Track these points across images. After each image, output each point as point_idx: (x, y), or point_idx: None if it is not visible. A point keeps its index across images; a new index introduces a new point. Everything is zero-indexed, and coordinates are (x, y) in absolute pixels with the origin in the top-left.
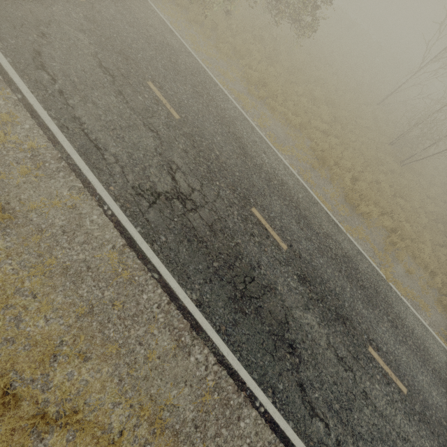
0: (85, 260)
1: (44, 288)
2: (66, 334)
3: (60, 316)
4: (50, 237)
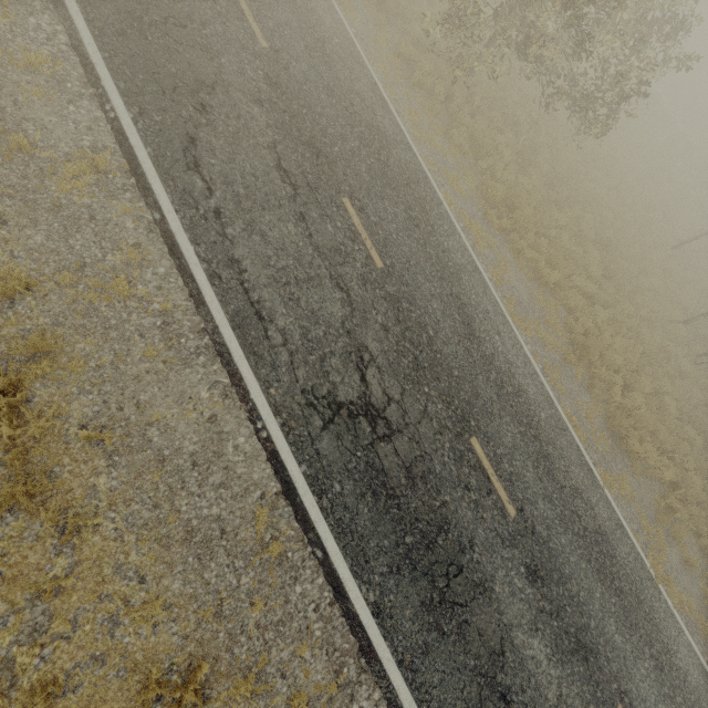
0: (219, 518)
1: (156, 566)
2: (179, 651)
3: (174, 617)
4: (174, 473)
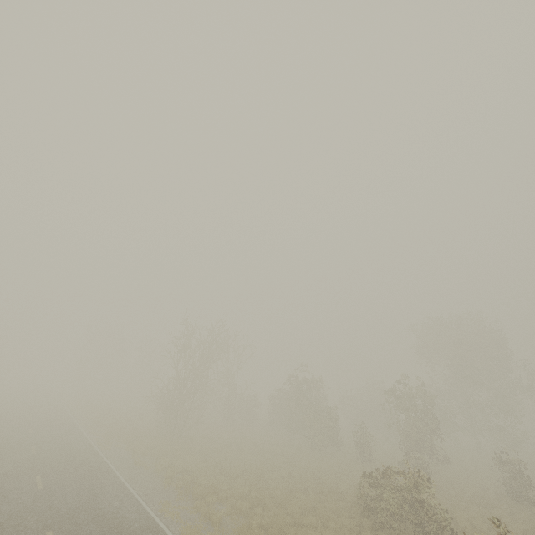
0: None
1: None
2: None
3: None
4: None
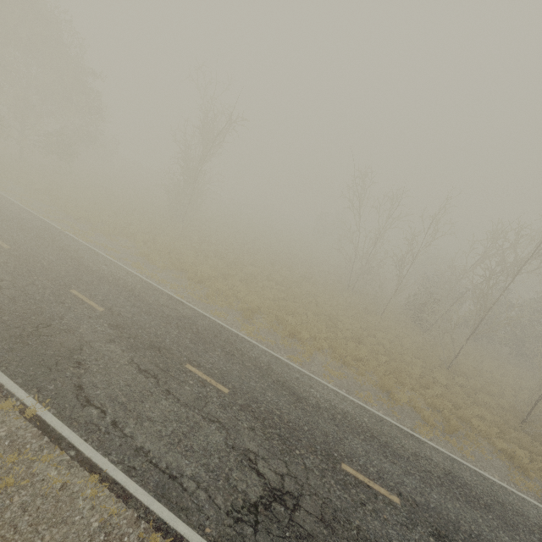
0: None
1: None
2: None
3: None
4: None
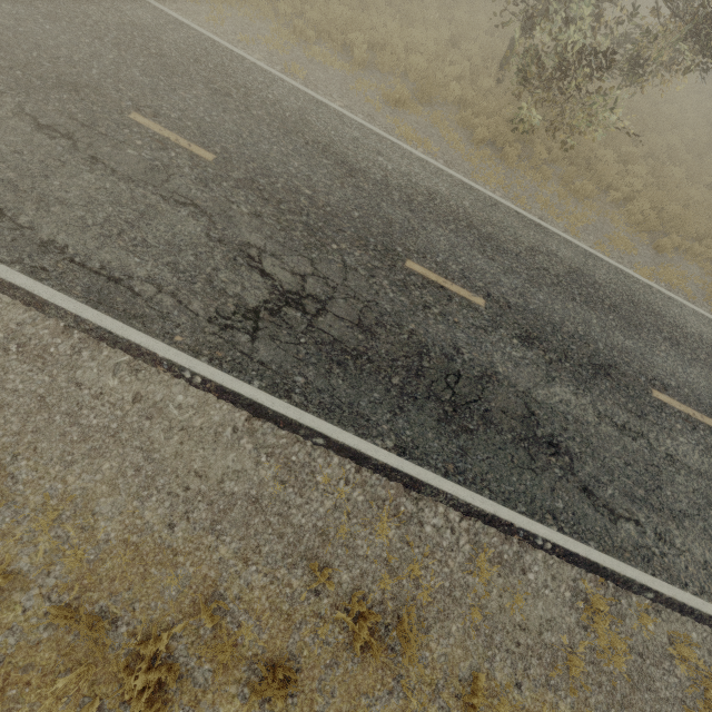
0: None
1: None
2: None
3: None
4: None
